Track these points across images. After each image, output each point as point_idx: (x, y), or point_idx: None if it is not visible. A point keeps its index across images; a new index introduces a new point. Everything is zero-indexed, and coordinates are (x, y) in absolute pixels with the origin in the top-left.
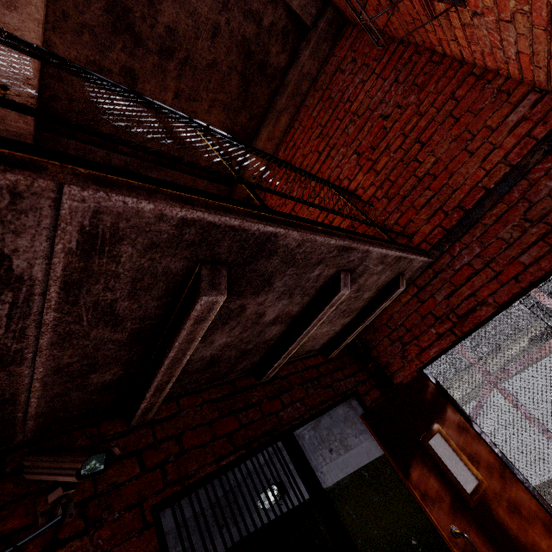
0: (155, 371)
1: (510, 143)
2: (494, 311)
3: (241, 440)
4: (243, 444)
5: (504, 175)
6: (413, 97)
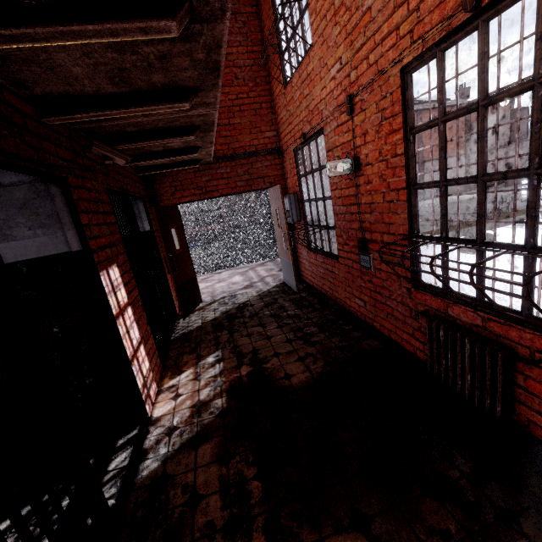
0: (144, 140)
1: (261, 142)
2: (219, 196)
3: (120, 185)
4: (121, 188)
5: (253, 151)
6: (251, 85)
